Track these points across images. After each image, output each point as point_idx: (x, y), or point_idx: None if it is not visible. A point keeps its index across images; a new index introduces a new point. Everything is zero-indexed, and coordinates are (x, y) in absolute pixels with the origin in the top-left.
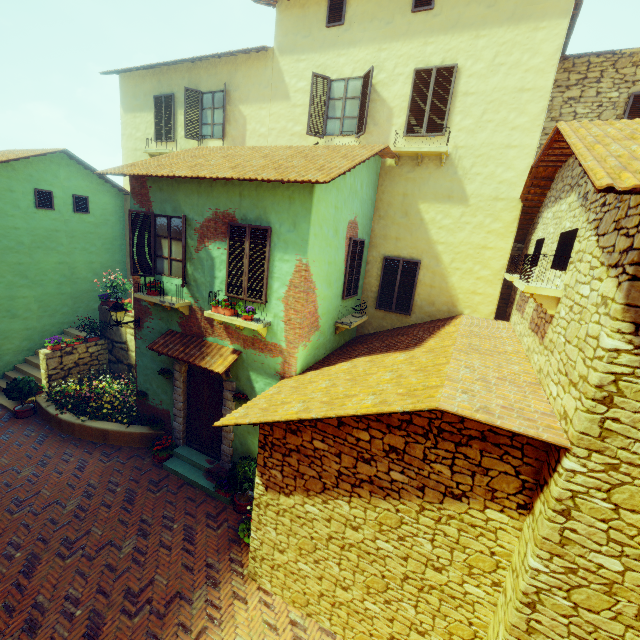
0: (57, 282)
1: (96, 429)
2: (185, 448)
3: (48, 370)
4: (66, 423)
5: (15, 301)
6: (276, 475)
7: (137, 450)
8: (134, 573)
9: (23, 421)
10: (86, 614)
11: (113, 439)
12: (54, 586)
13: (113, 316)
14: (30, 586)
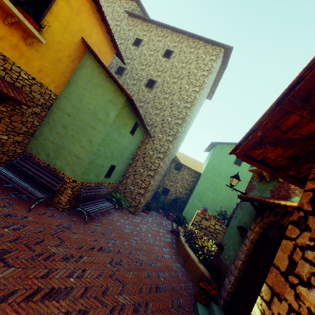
0: (224, 196)
1: (186, 251)
2: (220, 311)
3: (194, 220)
4: (180, 240)
5: (204, 195)
6: (314, 311)
7: (193, 282)
8: (101, 312)
9: (171, 233)
10: (70, 284)
11: (188, 264)
12: (92, 262)
13: (230, 181)
14: (93, 252)
